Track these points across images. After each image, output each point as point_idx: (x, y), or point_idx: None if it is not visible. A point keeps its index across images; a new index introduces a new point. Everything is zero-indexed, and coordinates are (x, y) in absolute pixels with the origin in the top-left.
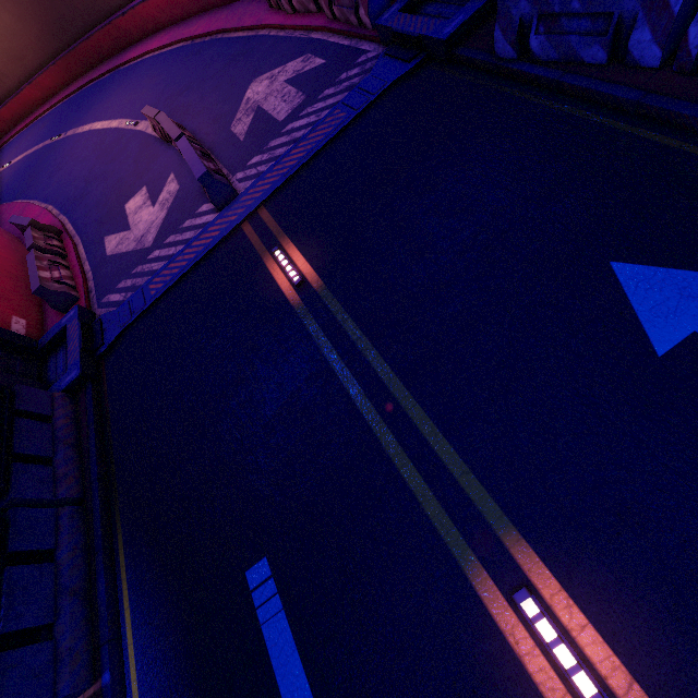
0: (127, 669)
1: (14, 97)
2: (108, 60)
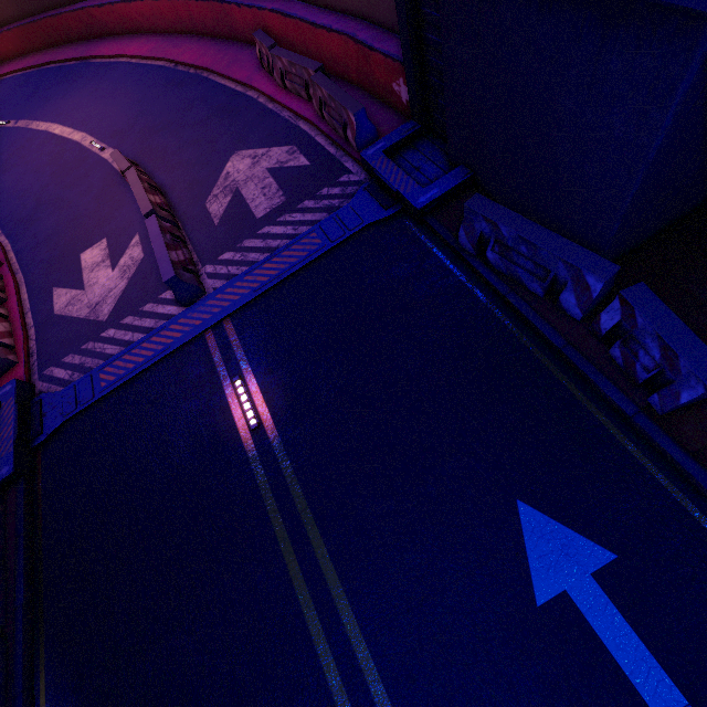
0: None
1: None
2: (76, 43)
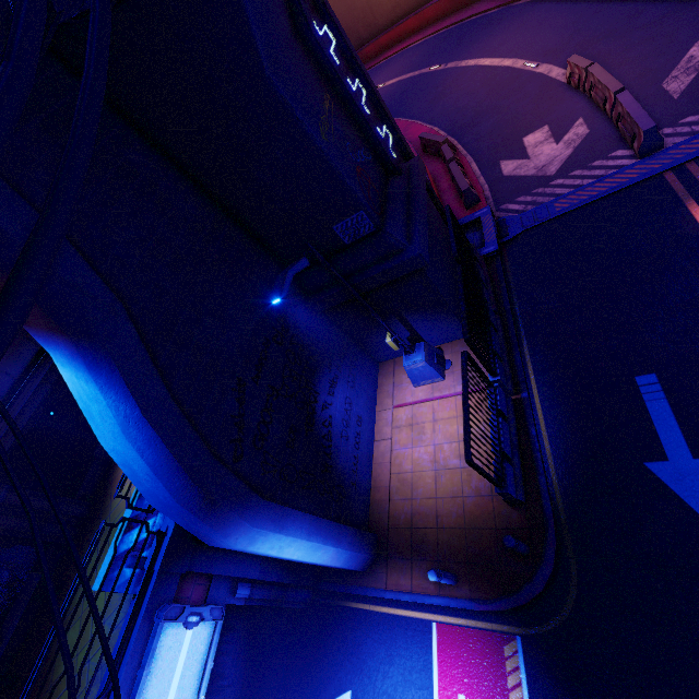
0: (531, 397)
1: (397, 26)
2: None
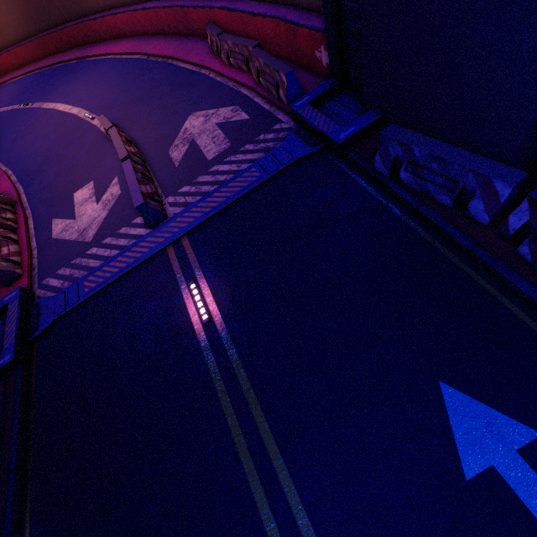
0: None
1: None
2: (77, 48)
